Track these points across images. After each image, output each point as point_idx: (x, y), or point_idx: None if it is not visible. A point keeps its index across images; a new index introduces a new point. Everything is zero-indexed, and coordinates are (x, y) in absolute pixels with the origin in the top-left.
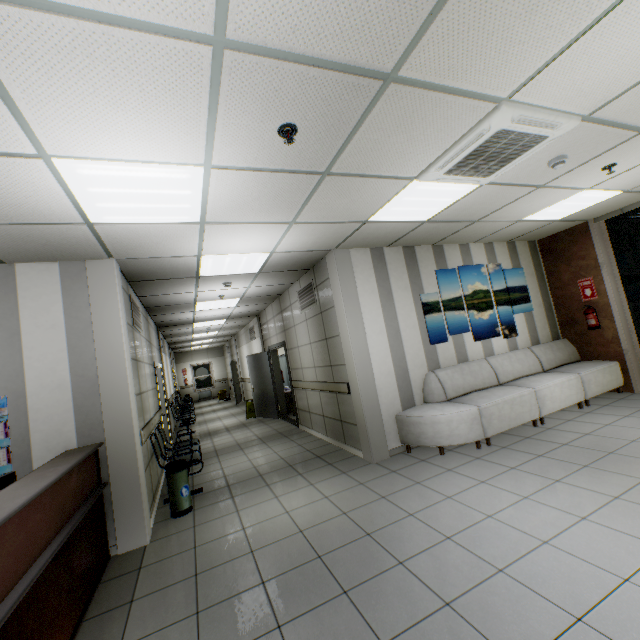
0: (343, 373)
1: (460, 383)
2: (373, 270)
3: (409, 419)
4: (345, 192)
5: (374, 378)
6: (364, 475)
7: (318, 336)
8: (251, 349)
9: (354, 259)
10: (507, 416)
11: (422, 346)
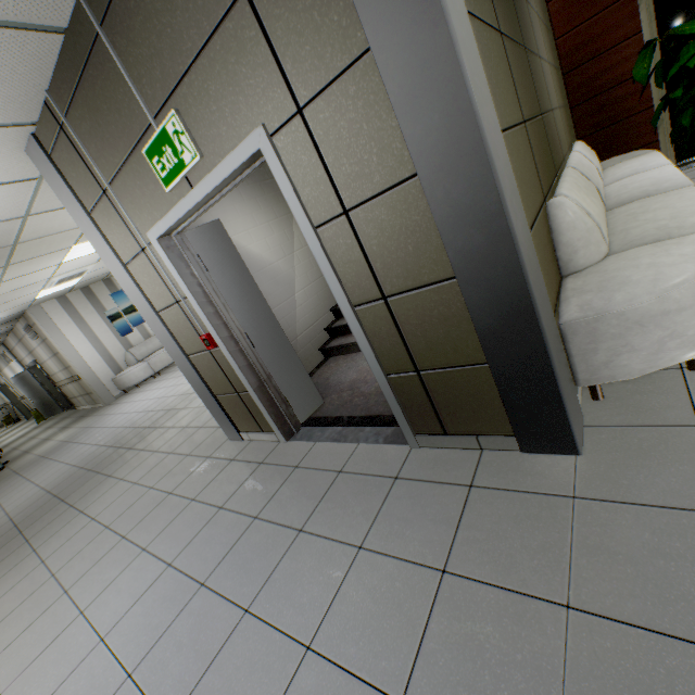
0: (74, 370)
1: (146, 351)
2: (64, 310)
3: (117, 379)
4: (8, 304)
5: (91, 367)
6: (99, 412)
7: (52, 354)
8: (14, 370)
9: (47, 309)
10: (166, 359)
11: (118, 340)
